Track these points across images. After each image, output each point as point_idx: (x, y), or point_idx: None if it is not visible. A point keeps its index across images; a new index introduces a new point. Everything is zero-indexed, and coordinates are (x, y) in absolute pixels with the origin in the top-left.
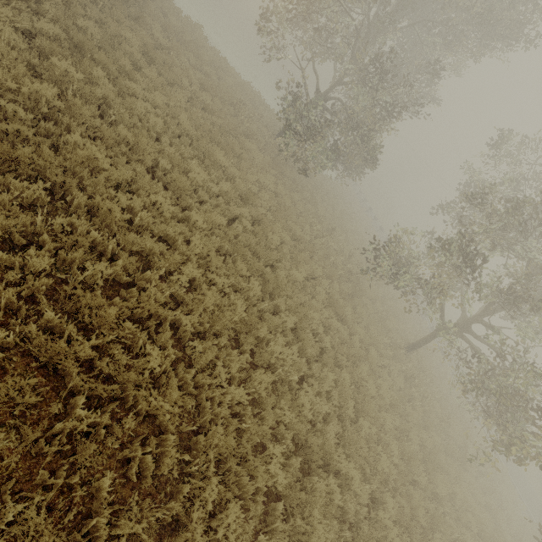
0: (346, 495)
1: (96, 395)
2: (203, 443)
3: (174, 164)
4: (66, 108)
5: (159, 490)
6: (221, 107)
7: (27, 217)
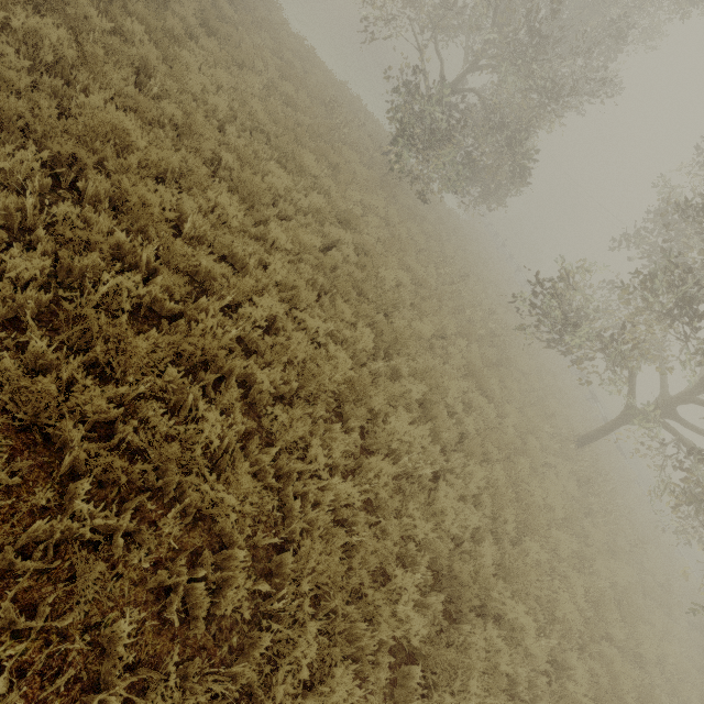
0: (515, 656)
1: (115, 481)
2: (291, 565)
3: (243, 163)
4: (83, 64)
5: (219, 642)
6: (309, 103)
7: (9, 197)
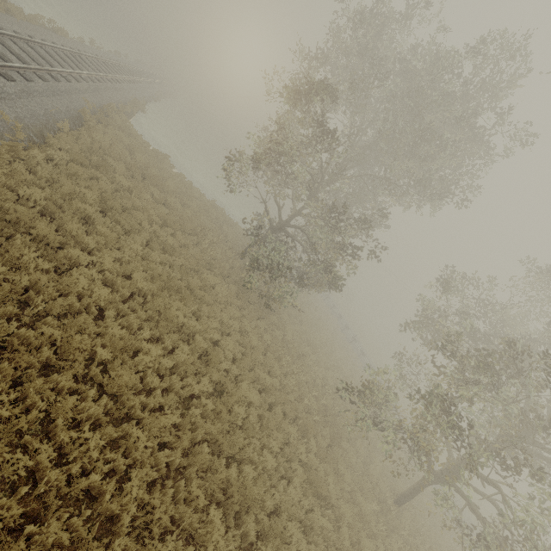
0: None
1: None
2: None
3: (117, 348)
4: None
5: None
6: (183, 241)
7: None
